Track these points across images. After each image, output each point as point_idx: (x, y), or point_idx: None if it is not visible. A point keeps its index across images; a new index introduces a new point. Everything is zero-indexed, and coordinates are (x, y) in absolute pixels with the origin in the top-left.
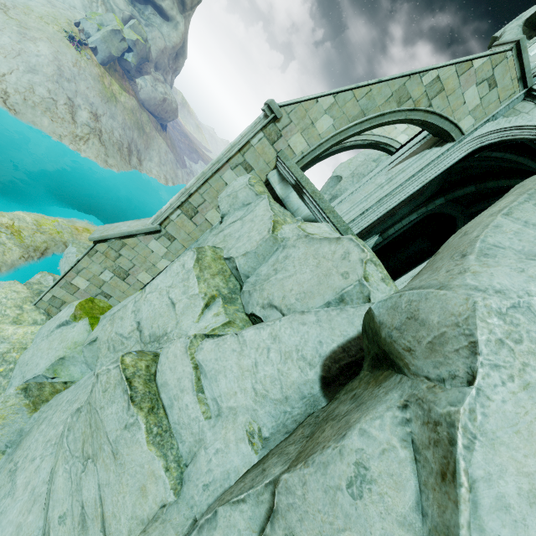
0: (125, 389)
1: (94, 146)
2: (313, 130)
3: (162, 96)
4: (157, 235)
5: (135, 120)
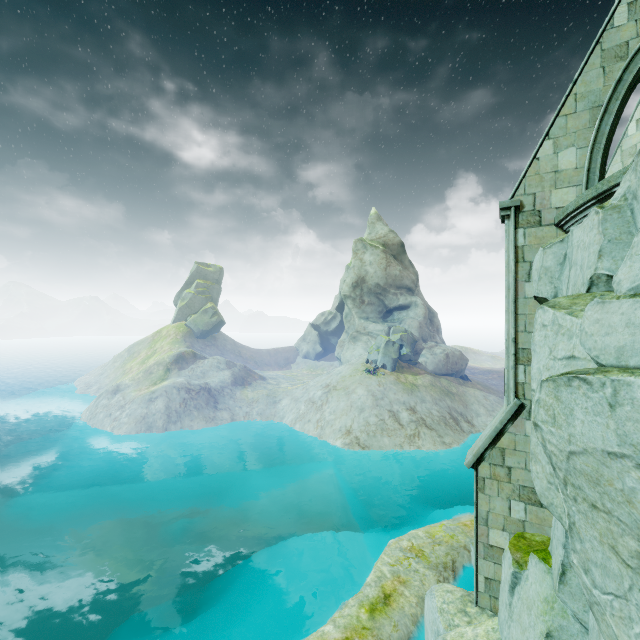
0: (566, 381)
1: (426, 436)
2: (563, 174)
3: (443, 354)
4: (524, 414)
5: (438, 390)
